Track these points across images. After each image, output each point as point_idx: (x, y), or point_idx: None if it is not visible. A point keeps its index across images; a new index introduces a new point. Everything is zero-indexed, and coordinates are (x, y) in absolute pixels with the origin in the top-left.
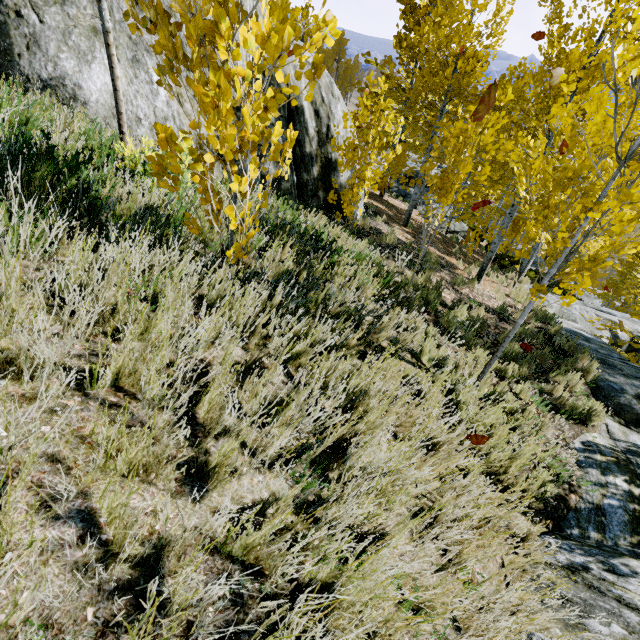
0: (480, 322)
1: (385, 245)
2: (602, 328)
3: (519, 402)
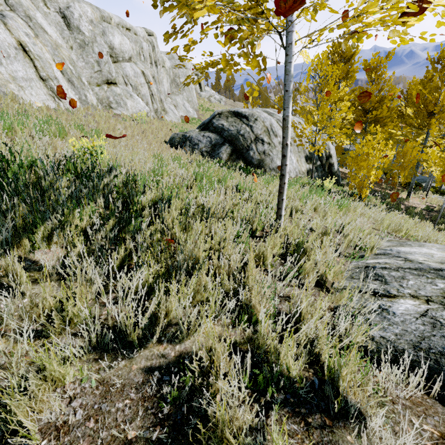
0: (421, 213)
1: None
2: None
3: None
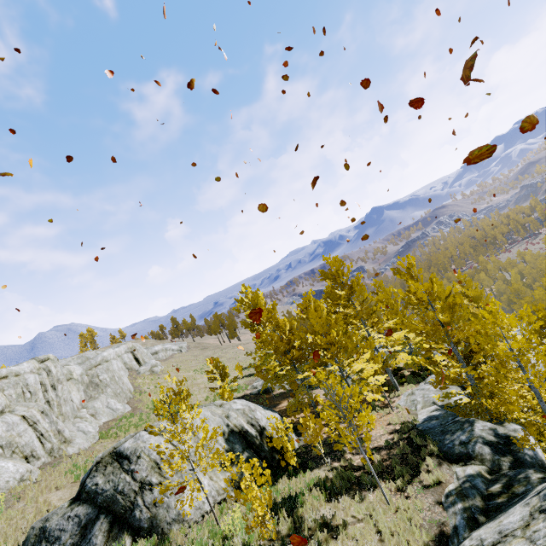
0: (378, 464)
1: (317, 454)
2: (443, 399)
3: (407, 500)
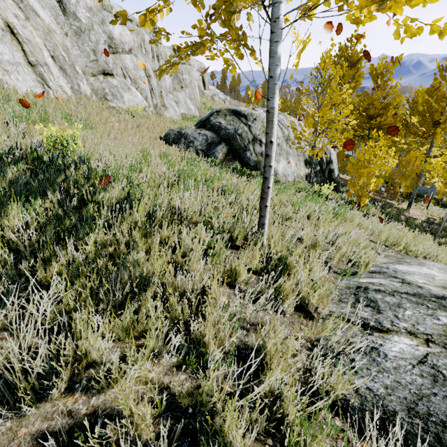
0: (421, 225)
1: None
2: None
3: None
